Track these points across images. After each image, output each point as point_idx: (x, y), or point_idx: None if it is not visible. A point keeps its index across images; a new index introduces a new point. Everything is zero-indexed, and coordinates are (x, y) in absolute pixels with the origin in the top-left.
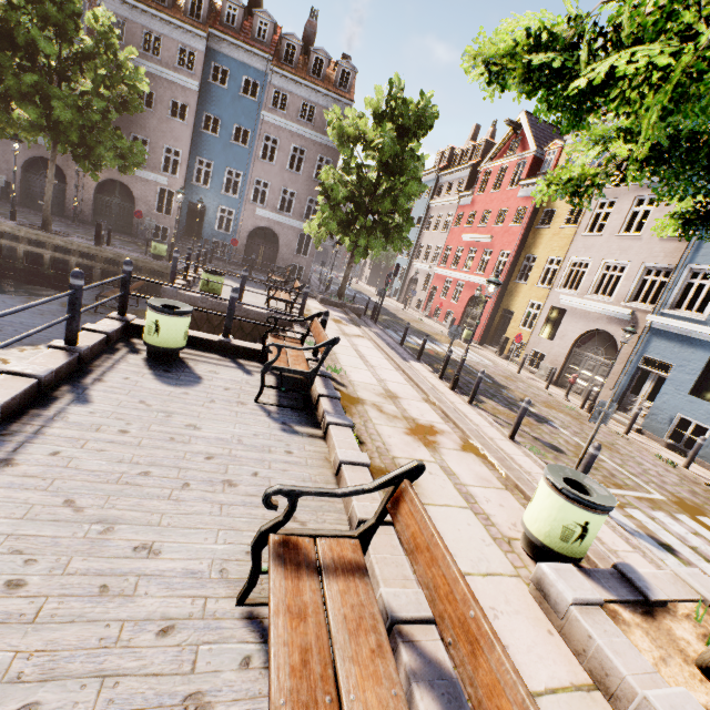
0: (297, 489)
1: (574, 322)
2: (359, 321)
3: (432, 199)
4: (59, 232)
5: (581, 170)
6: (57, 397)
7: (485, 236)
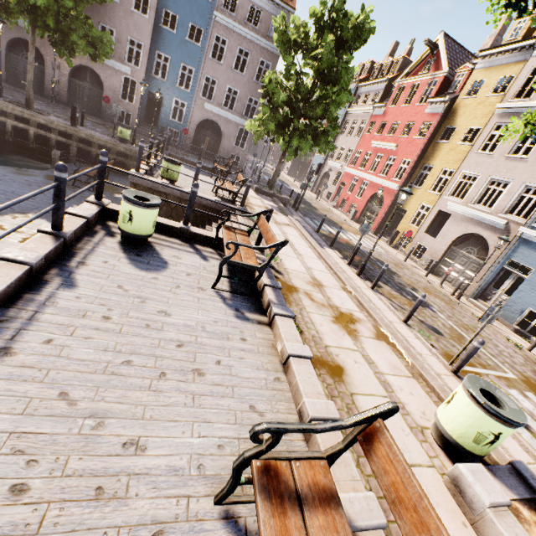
0: (283, 427)
1: (455, 225)
2: (286, 210)
3: (349, 106)
4: (40, 111)
5: None
6: (47, 281)
7: (391, 145)
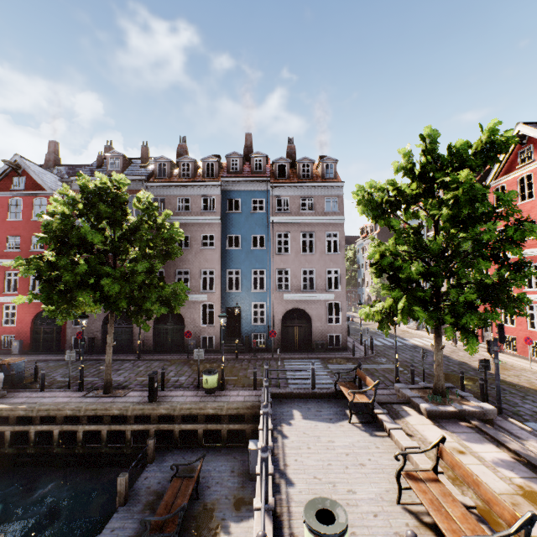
0: None
1: None
2: None
3: (427, 230)
4: (119, 389)
5: None
6: None
7: None
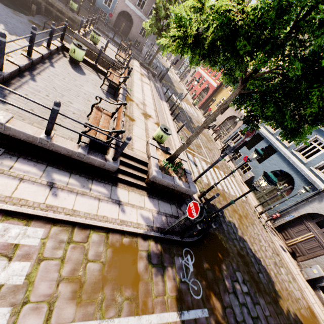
0: (102, 98)
1: (230, 110)
2: (151, 78)
3: None
4: None
5: None
6: (46, 62)
7: None
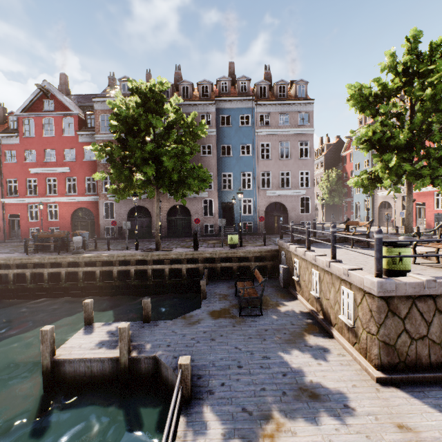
0: None
1: None
2: None
3: None
4: (164, 248)
5: None
6: None
7: None
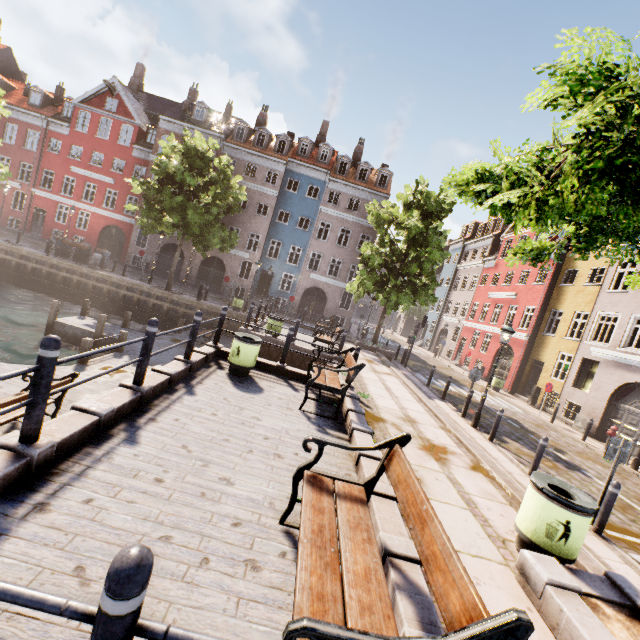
0: (324, 440)
1: (608, 374)
2: (389, 362)
3: (458, 263)
4: (175, 291)
5: (539, 243)
6: (177, 389)
7: (509, 294)
